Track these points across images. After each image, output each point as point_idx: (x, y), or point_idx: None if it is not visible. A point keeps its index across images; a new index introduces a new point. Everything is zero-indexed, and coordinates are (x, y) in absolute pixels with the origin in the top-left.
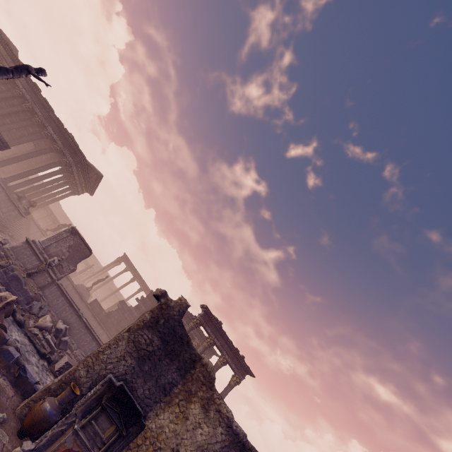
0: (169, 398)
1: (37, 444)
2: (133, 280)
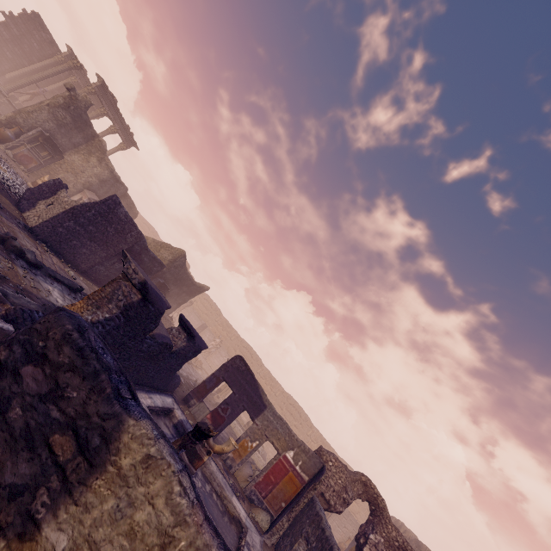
0: (77, 150)
1: (6, 147)
2: None
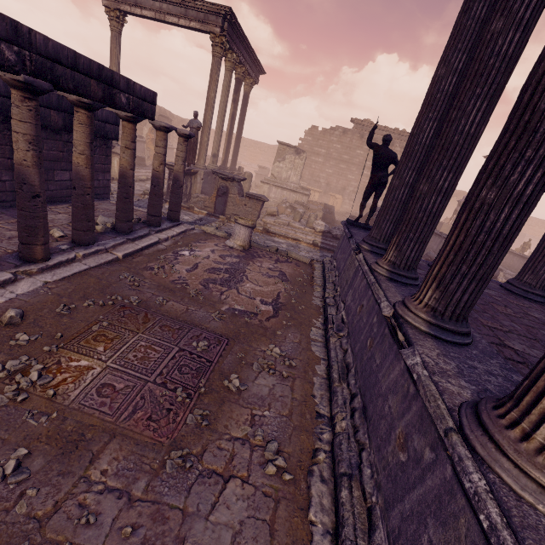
0: None
1: None
2: (244, 76)
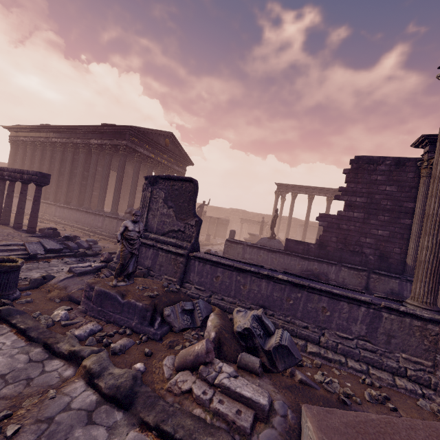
0: None
1: None
2: (311, 198)
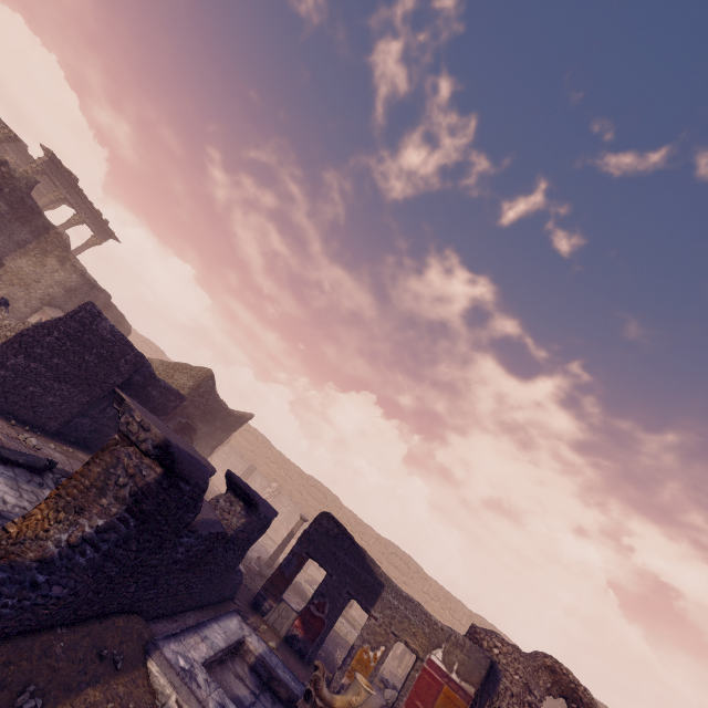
0: (24, 251)
1: None
2: None
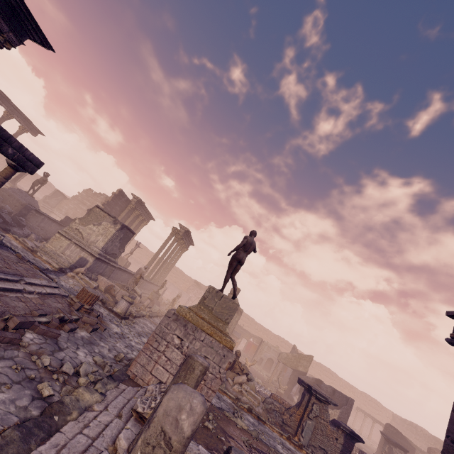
0: None
1: None
2: (9, 118)
